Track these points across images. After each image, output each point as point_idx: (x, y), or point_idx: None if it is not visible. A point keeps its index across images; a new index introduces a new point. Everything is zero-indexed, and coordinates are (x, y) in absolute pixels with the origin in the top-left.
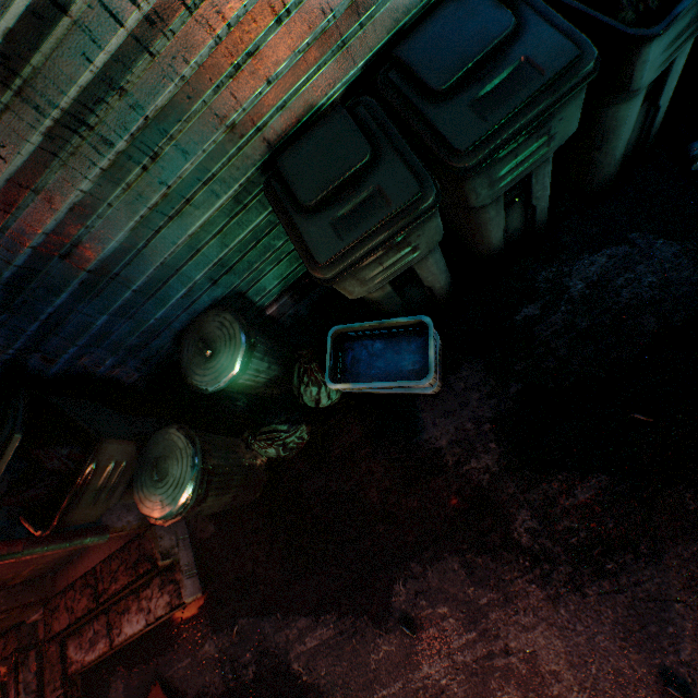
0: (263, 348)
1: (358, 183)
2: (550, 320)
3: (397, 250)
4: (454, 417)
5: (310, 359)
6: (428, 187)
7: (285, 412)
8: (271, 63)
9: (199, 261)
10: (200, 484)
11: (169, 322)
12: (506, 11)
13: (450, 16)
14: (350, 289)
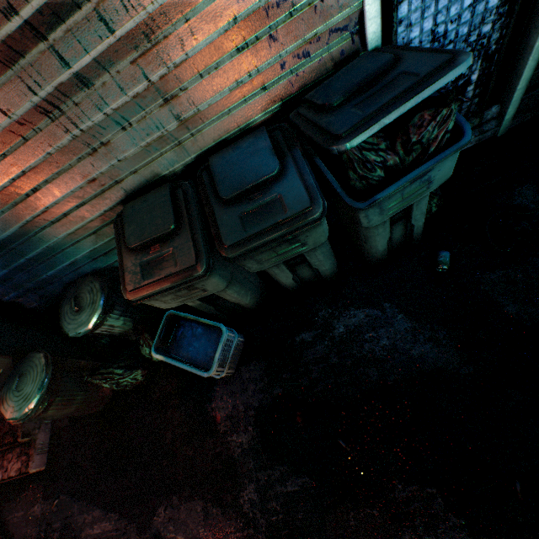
0: (120, 311)
1: (163, 243)
2: (315, 348)
3: (188, 290)
4: (235, 397)
5: (142, 332)
6: (202, 262)
7: (126, 359)
8: (120, 150)
9: (79, 247)
10: (42, 402)
11: (60, 277)
12: (275, 159)
13: (244, 149)
14: (157, 304)
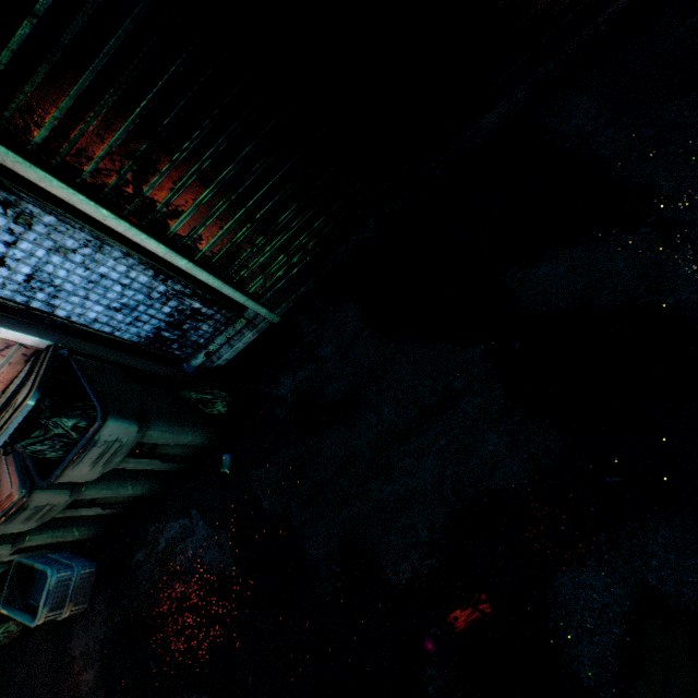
0: None
1: None
2: (145, 567)
3: None
4: (88, 632)
5: None
6: None
7: None
8: None
9: None
10: None
11: None
12: None
13: None
14: None
